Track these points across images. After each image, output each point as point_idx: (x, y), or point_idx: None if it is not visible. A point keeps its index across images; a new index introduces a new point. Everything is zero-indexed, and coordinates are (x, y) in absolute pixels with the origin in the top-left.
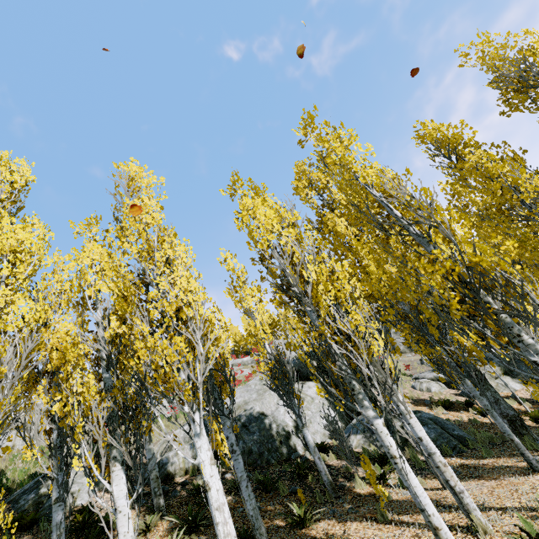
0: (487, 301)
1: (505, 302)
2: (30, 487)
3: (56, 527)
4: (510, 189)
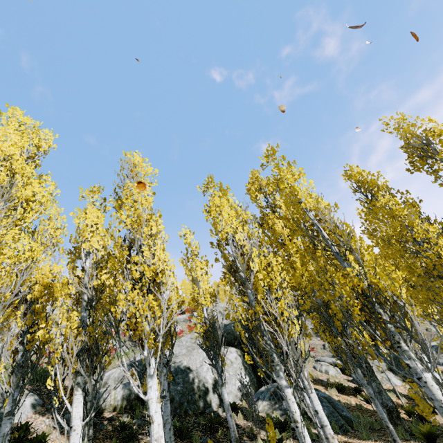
0: (379, 312)
1: (392, 315)
2: None
3: (2, 438)
4: (407, 228)
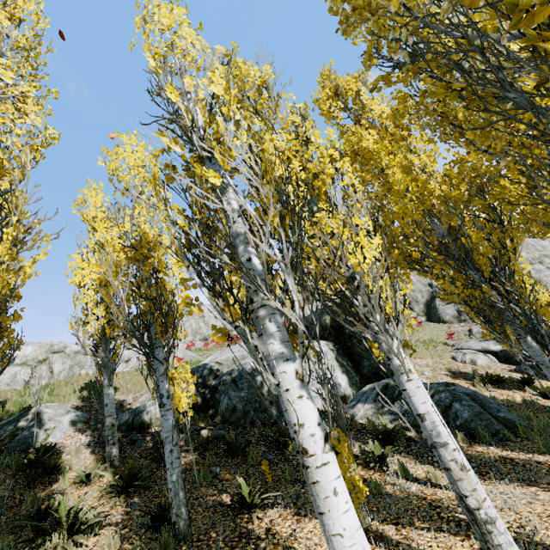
0: None
1: None
2: (13, 419)
3: None
4: None
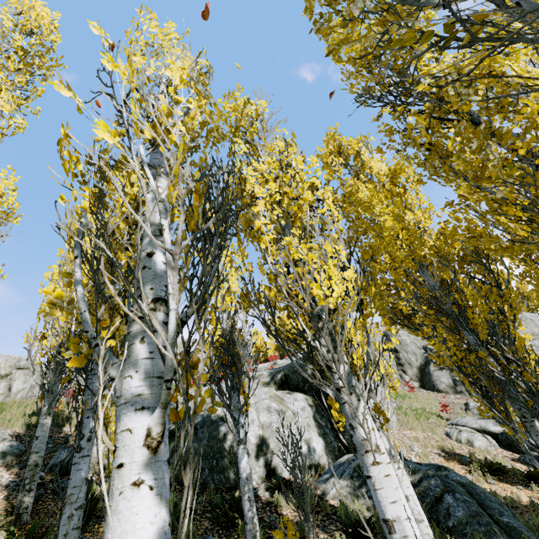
0: None
1: None
2: None
3: None
4: None
